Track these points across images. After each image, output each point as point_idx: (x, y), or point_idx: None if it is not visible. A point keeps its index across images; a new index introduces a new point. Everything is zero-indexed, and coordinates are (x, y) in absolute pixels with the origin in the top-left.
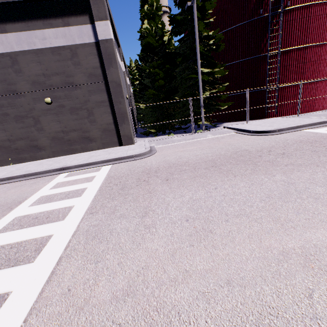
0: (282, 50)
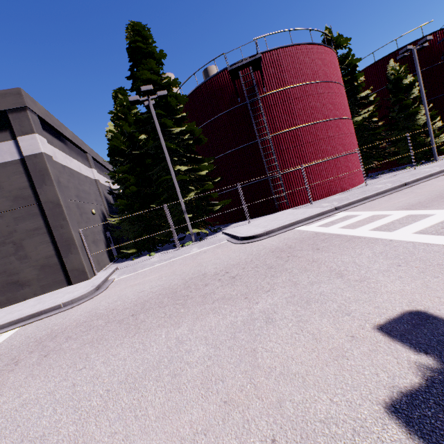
0: (273, 134)
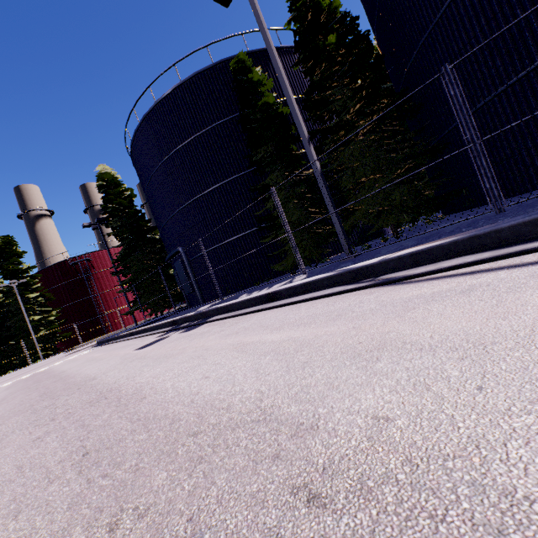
0: (101, 292)
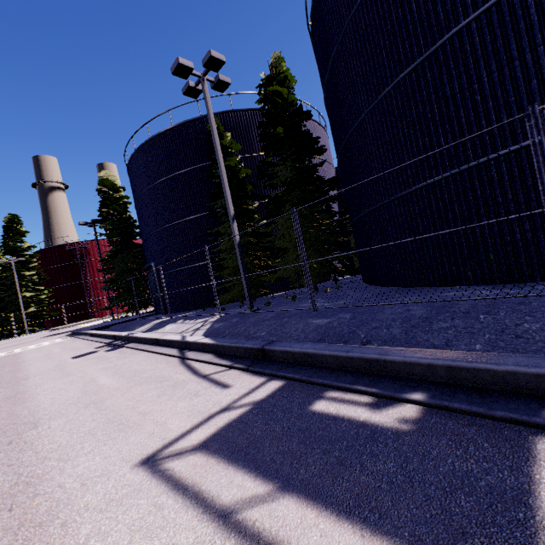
0: (93, 279)
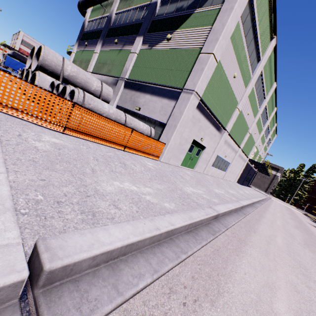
0: None
